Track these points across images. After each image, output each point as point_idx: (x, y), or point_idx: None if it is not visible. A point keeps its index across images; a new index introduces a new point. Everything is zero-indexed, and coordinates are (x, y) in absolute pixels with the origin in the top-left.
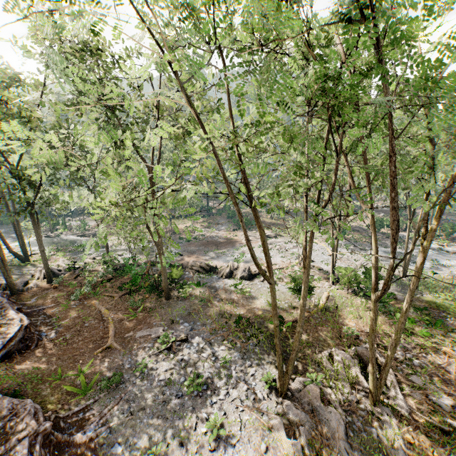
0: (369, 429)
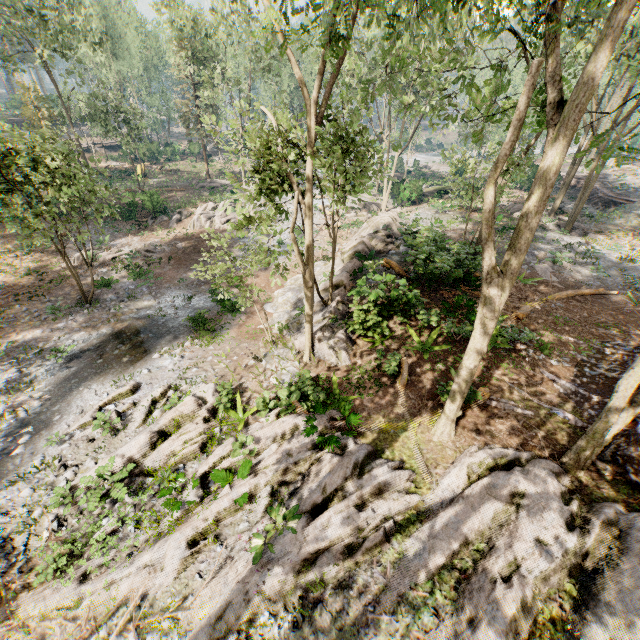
0: None
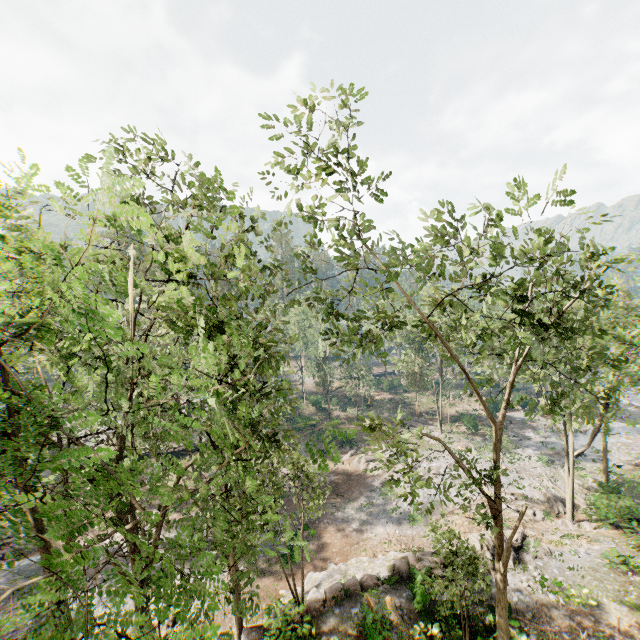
0: None
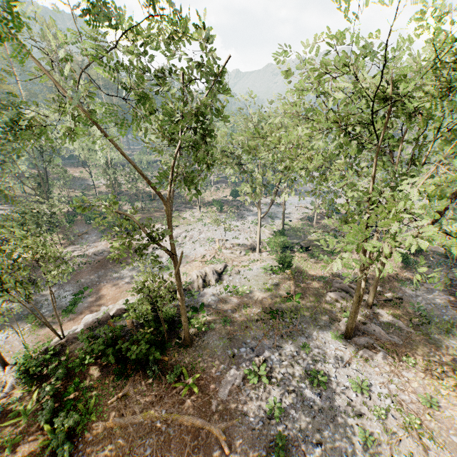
0: (382, 321)
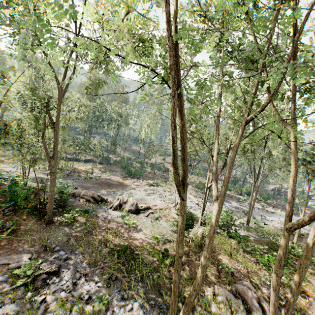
0: None
